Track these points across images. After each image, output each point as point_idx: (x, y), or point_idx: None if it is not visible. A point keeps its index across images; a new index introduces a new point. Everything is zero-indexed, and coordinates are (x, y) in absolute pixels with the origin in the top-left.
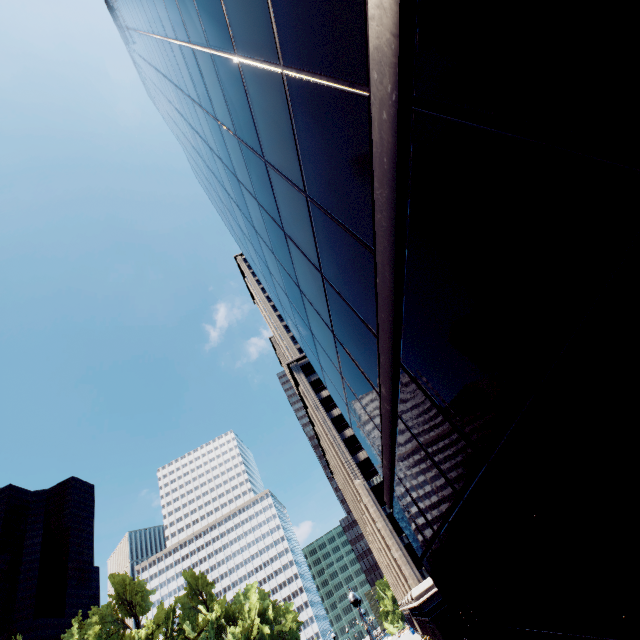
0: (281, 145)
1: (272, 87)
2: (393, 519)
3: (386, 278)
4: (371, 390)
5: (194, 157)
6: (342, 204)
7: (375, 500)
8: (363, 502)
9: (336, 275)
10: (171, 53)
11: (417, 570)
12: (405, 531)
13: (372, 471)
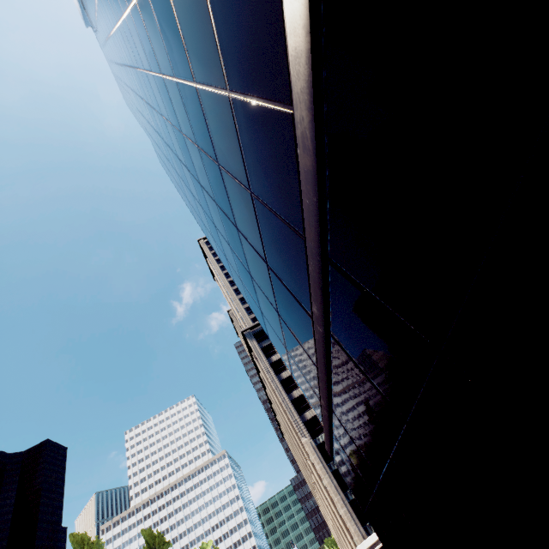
0: (203, 44)
1: None
2: (338, 476)
3: (306, 139)
4: (304, 316)
5: (157, 141)
6: (257, 67)
7: (321, 457)
8: (310, 460)
9: (262, 181)
10: (128, 31)
11: (362, 526)
12: (346, 479)
13: (318, 429)
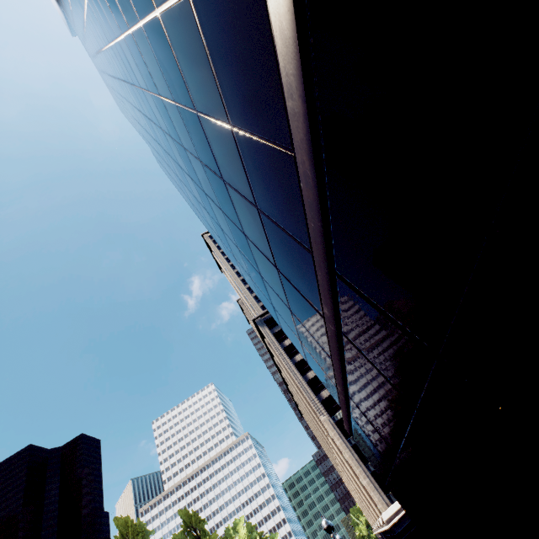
0: (203, 84)
1: (185, 21)
2: (358, 449)
3: (308, 177)
4: (316, 315)
5: (156, 148)
6: (258, 114)
7: (340, 433)
8: (330, 436)
9: (268, 202)
10: (122, 52)
11: (385, 495)
12: (366, 455)
13: (335, 407)
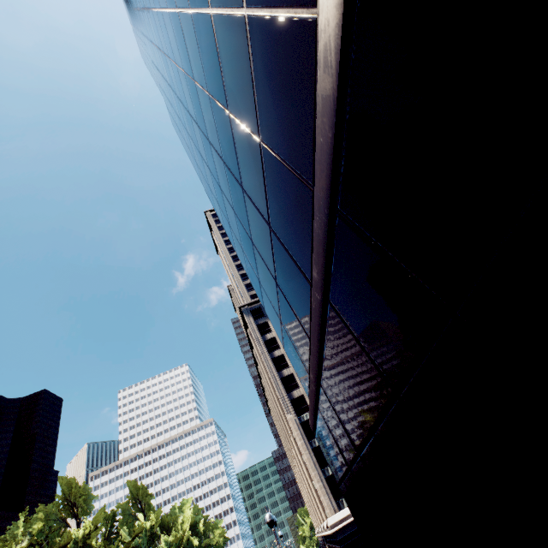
0: None
1: None
2: (318, 453)
3: (329, 51)
4: (302, 282)
5: (170, 98)
6: None
7: (303, 434)
8: (293, 435)
9: (273, 124)
10: None
11: (334, 501)
12: (326, 454)
13: (303, 408)
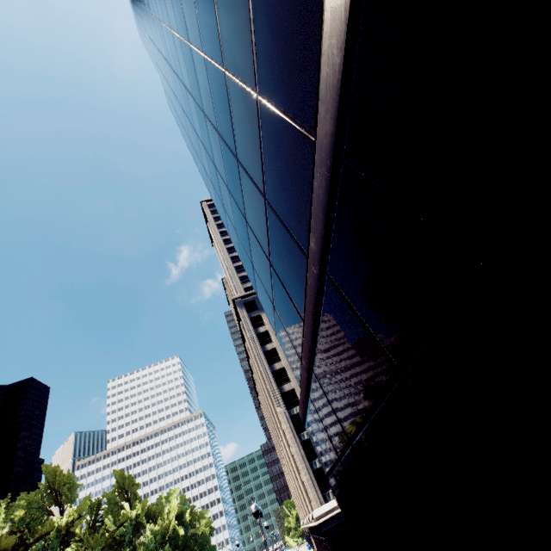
0: None
1: None
2: (306, 446)
3: None
4: (298, 257)
5: (166, 74)
6: None
7: (293, 427)
8: (282, 429)
9: (272, 68)
10: None
11: (321, 494)
12: (315, 445)
13: (294, 402)
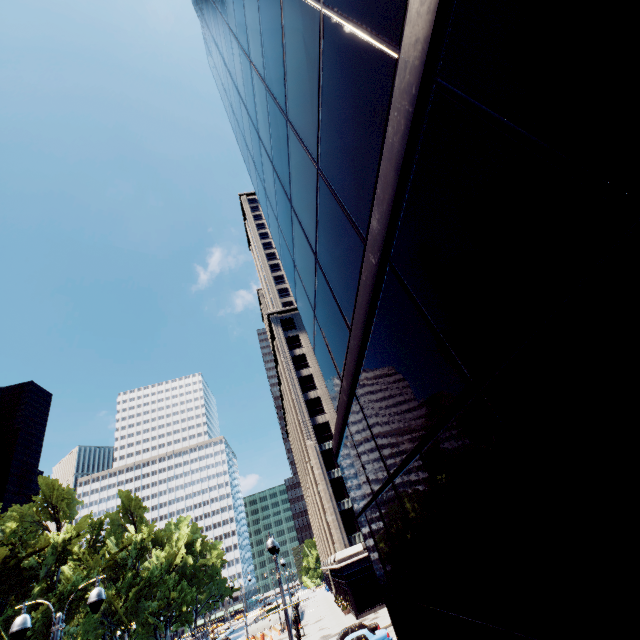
0: None
1: None
2: (335, 485)
3: None
4: (353, 244)
5: (207, 16)
6: None
7: (322, 463)
8: (310, 464)
9: None
10: None
11: (346, 536)
12: (347, 481)
13: (326, 436)
